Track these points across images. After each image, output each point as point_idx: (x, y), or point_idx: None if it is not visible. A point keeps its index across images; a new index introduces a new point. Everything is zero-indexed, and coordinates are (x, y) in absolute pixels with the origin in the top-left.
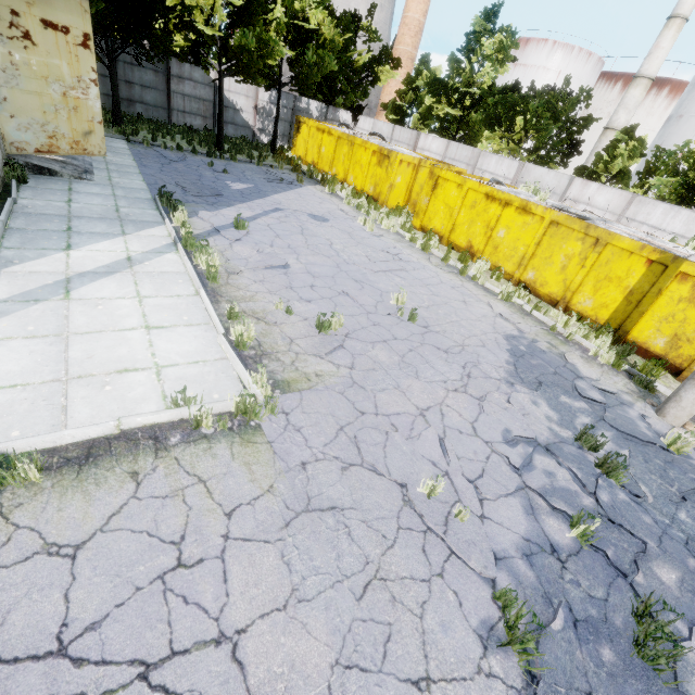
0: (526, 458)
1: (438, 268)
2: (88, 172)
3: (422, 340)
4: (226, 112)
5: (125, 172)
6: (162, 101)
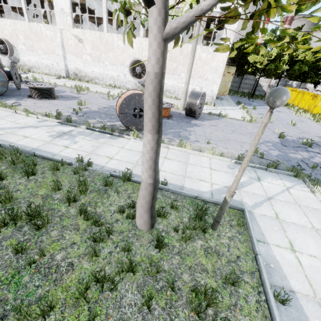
0: (304, 138)
1: (318, 125)
2: (222, 99)
3: (294, 128)
4: (257, 87)
5: (229, 99)
6: (237, 85)
